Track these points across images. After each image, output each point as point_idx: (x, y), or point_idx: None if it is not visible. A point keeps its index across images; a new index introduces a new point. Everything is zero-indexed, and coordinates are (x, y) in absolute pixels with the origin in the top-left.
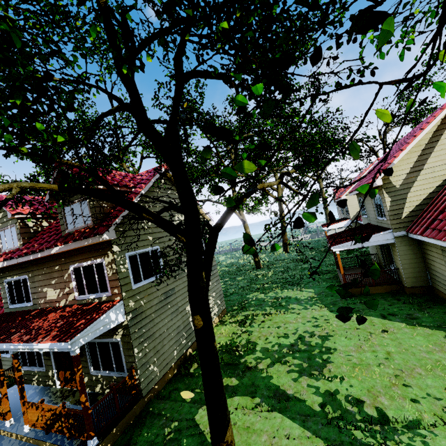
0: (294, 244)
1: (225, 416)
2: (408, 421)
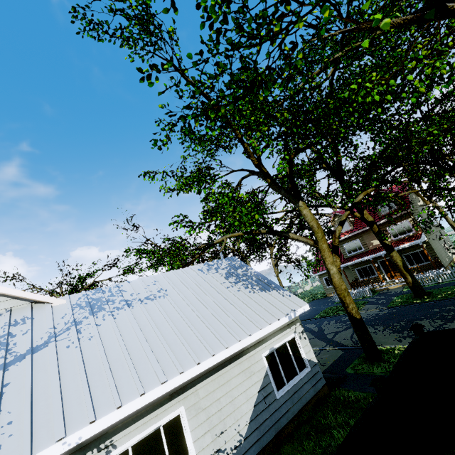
0: None
1: None
2: None
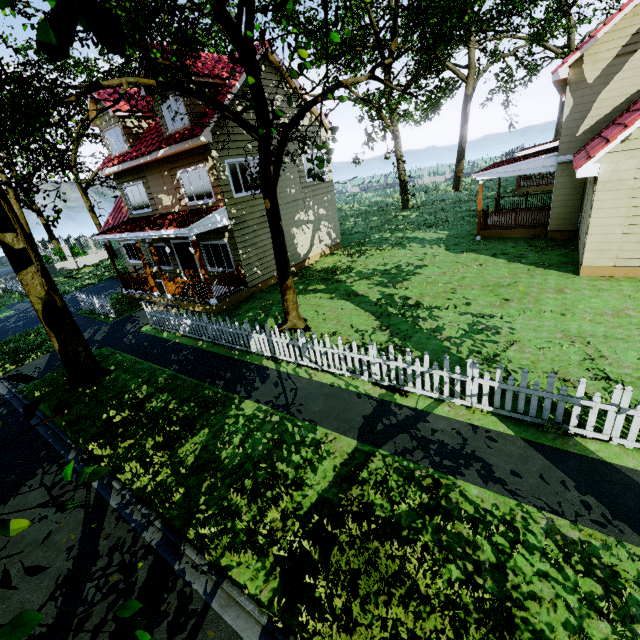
0: (477, 181)
1: (287, 271)
2: (431, 306)
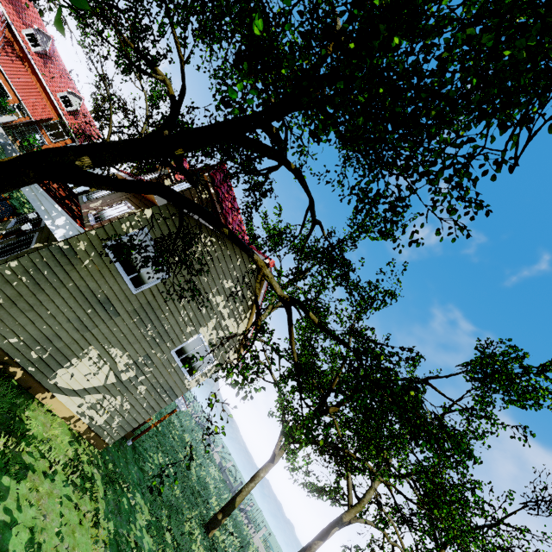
0: None
1: None
2: None
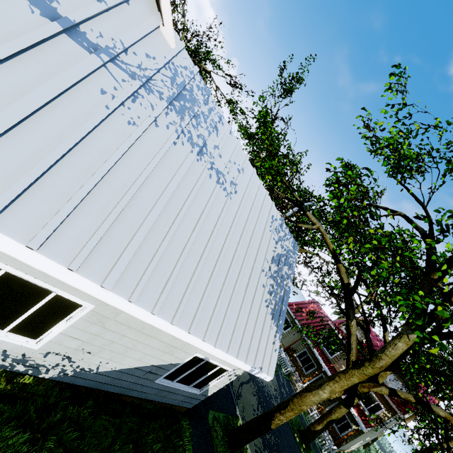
0: None
1: None
2: None
